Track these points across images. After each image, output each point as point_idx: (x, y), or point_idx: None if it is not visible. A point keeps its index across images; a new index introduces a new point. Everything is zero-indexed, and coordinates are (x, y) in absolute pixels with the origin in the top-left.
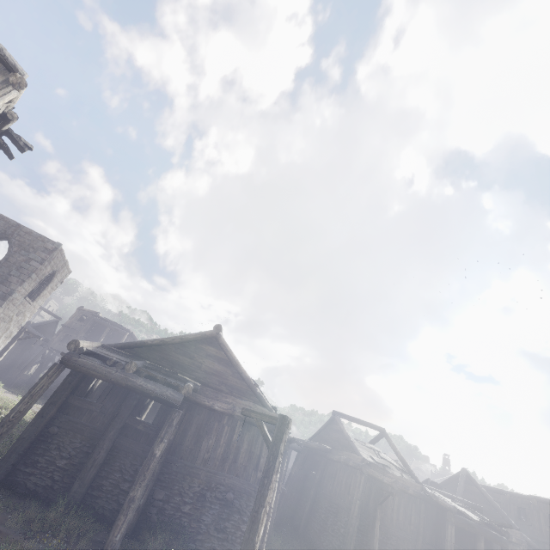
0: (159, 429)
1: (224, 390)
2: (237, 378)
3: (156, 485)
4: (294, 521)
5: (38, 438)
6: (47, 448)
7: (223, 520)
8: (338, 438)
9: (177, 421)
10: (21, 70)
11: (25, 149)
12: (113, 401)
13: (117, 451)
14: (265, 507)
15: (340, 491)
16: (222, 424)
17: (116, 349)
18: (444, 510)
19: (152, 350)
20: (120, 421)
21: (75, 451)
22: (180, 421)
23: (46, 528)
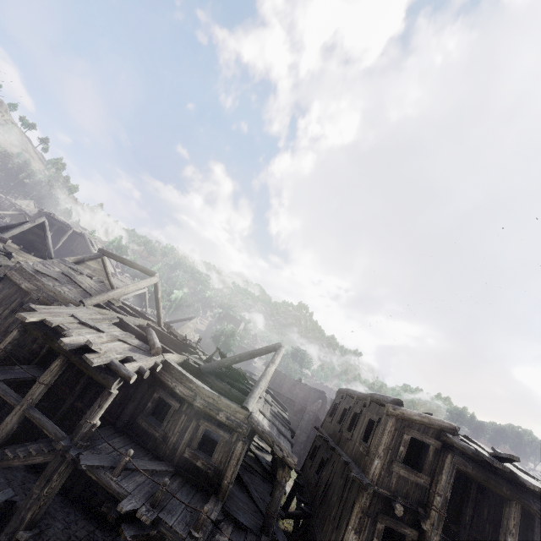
0: None
1: None
2: None
3: None
4: None
5: None
6: None
7: None
8: None
9: None
10: None
11: None
12: None
13: None
14: None
15: None
16: None
17: None
18: None
19: None
20: None
21: None
22: None
23: None
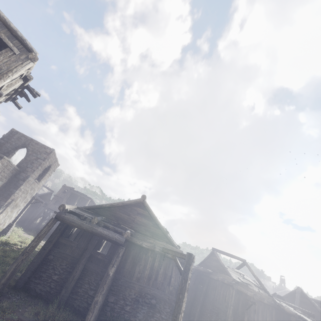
0: (110, 258)
1: (148, 235)
2: (156, 227)
3: (109, 292)
4: (190, 316)
5: (42, 262)
6: (47, 268)
7: (149, 316)
8: (216, 265)
9: (121, 254)
10: (35, 50)
11: (36, 95)
12: (83, 241)
13: (86, 271)
14: (181, 314)
15: (219, 299)
16: (147, 255)
17: (85, 209)
18: (288, 315)
19: (106, 210)
20: (88, 253)
21: (62, 270)
22: (122, 253)
23: (47, 318)
